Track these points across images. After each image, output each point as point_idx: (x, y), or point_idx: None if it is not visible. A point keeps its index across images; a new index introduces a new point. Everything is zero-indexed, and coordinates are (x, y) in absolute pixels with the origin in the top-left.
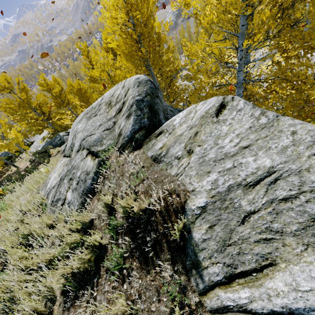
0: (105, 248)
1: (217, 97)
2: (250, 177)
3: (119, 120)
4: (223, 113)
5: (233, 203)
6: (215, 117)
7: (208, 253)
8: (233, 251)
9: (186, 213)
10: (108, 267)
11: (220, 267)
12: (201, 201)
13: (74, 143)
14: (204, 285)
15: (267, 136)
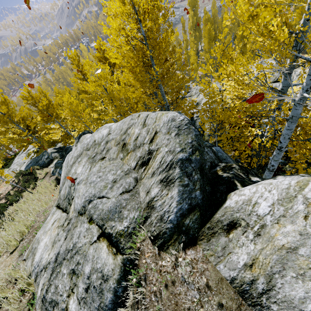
0: None
1: None
2: None
3: (145, 179)
4: None
5: None
6: None
7: None
8: None
9: None
10: None
11: None
12: None
13: (72, 195)
14: None
15: None
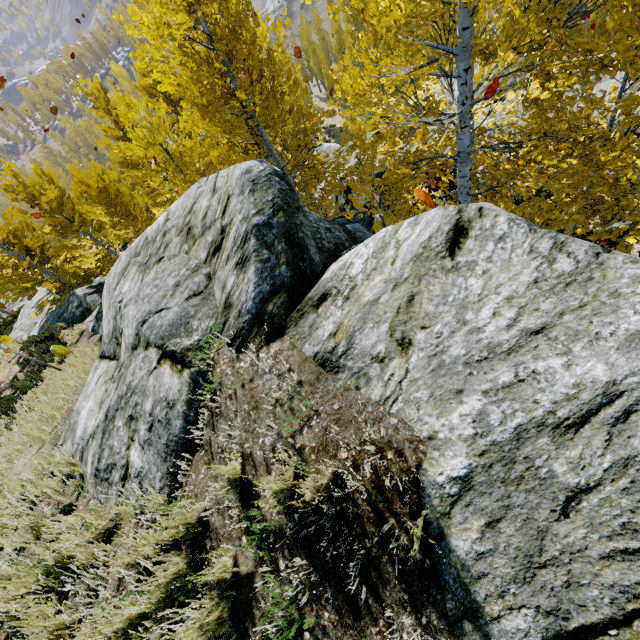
0: (248, 582)
1: (444, 209)
2: (564, 407)
3: (219, 271)
4: (464, 248)
5: (534, 467)
6: (449, 257)
7: (495, 586)
8: (554, 579)
9: (425, 493)
10: (266, 631)
11: (529, 616)
12: (455, 463)
13: (120, 328)
14: None
15: (583, 304)
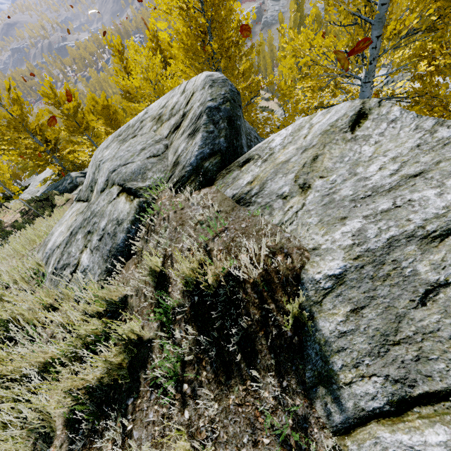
0: (148, 345)
1: (351, 102)
2: (433, 223)
3: (175, 141)
4: (363, 126)
5: (400, 267)
6: (350, 132)
7: (351, 358)
8: (405, 354)
9: (303, 286)
10: (154, 380)
11: (378, 383)
12: (333, 265)
13: (96, 179)
14: (343, 416)
15: None
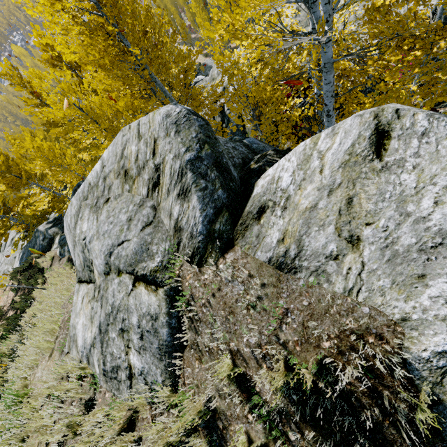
0: None
1: (360, 117)
2: None
3: (163, 202)
4: (390, 149)
5: None
6: (377, 159)
7: None
8: None
9: (412, 367)
10: None
11: None
12: (438, 340)
13: (89, 259)
14: None
15: None
